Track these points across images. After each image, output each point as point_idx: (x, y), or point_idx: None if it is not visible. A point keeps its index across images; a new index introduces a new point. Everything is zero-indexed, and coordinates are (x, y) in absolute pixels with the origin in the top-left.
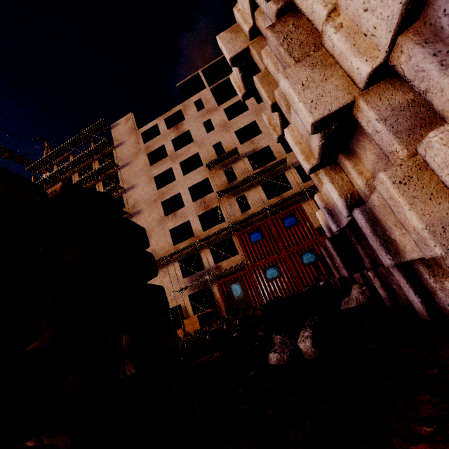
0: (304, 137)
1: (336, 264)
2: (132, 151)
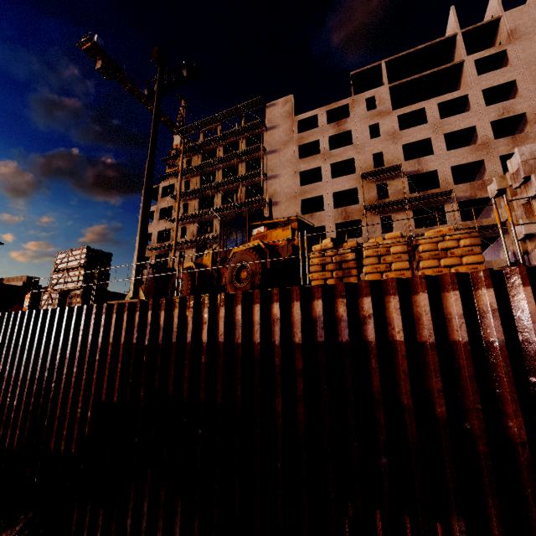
0: (518, 232)
1: None
2: (284, 139)
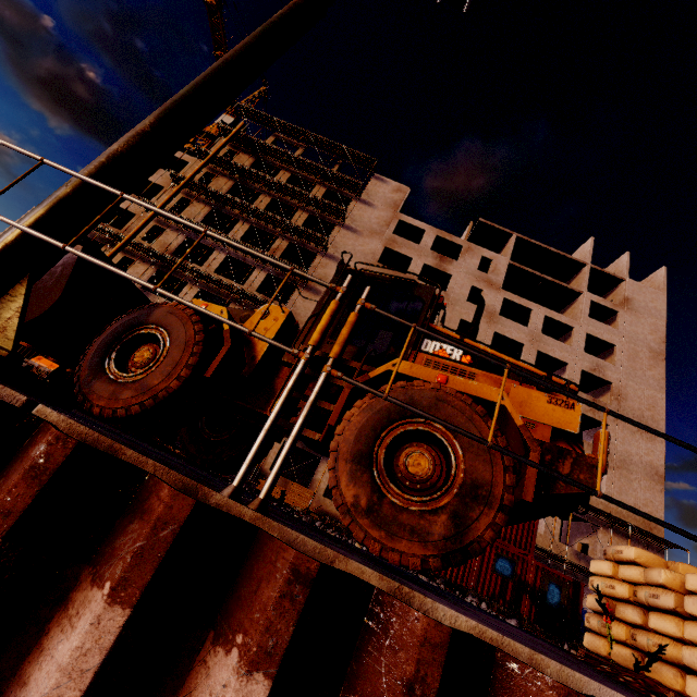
0: None
1: None
2: (373, 226)
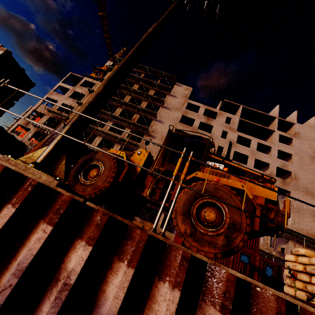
0: None
1: None
2: (176, 106)
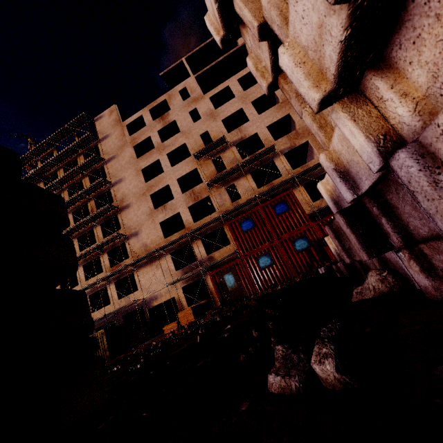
0: (310, 47)
1: (346, 245)
2: (118, 144)
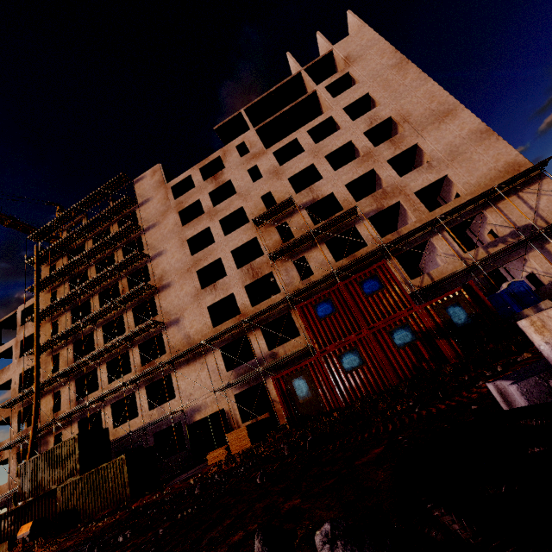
0: None
1: None
2: (160, 210)
